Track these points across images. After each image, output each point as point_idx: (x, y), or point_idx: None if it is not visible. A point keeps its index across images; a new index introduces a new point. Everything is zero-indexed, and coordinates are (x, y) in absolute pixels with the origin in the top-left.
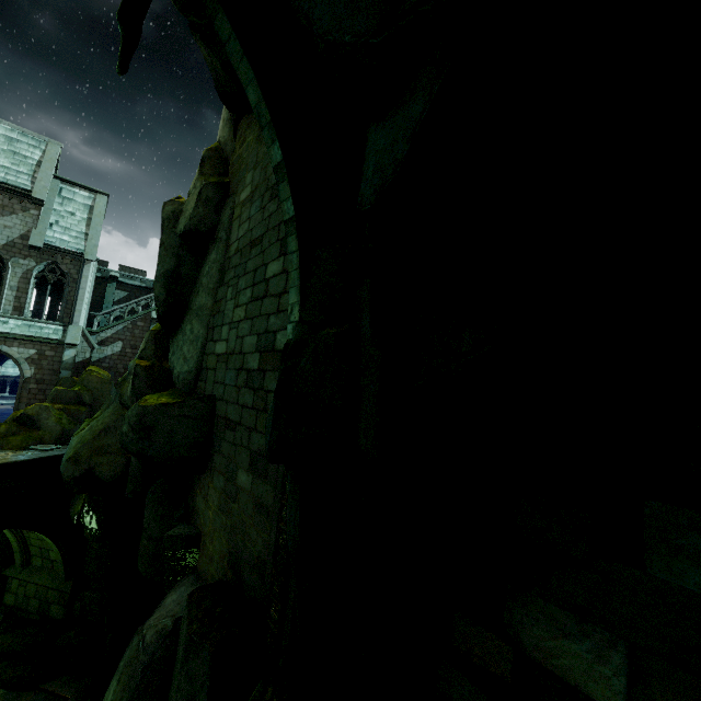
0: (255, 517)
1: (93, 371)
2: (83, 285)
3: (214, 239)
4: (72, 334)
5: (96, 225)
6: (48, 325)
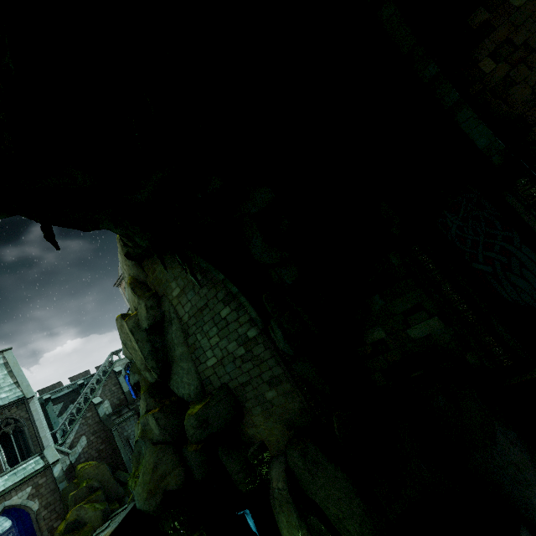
0: (287, 399)
1: (84, 466)
2: (36, 417)
3: (165, 320)
4: (50, 455)
5: (18, 372)
6: (28, 463)
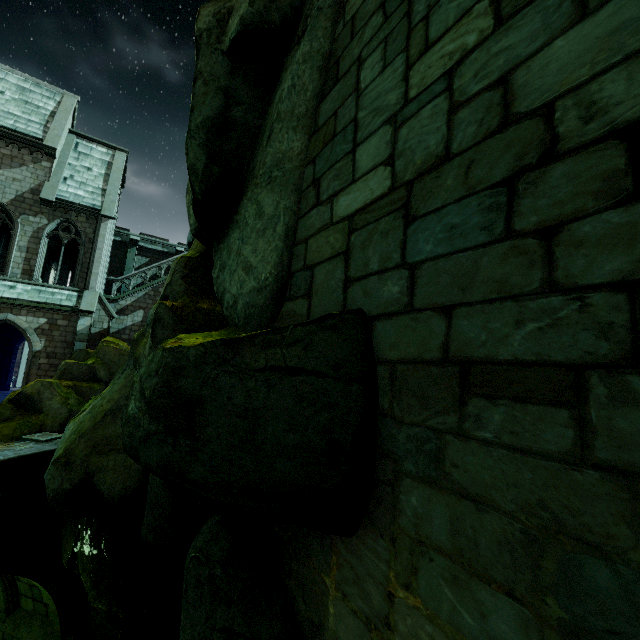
0: None
1: (110, 342)
2: (100, 245)
3: (294, 39)
4: (87, 300)
5: (114, 181)
6: (61, 291)
